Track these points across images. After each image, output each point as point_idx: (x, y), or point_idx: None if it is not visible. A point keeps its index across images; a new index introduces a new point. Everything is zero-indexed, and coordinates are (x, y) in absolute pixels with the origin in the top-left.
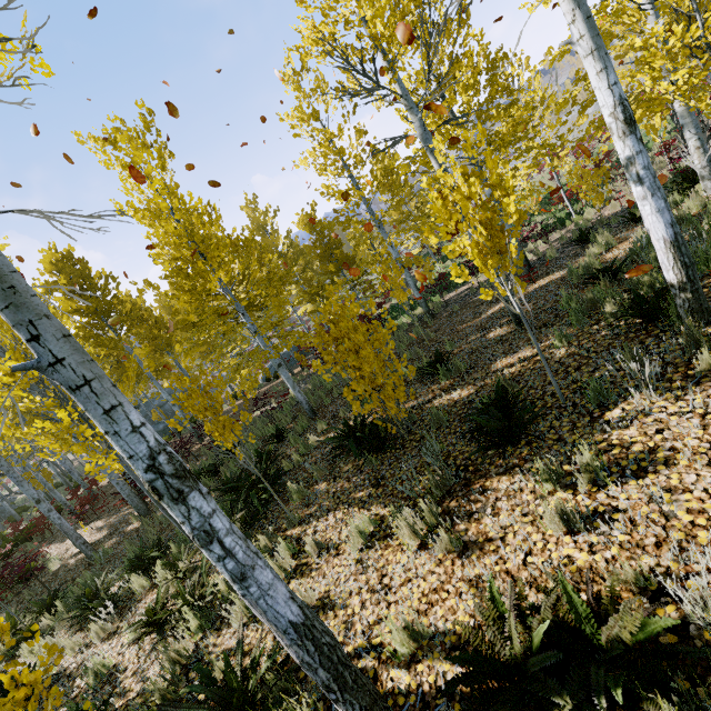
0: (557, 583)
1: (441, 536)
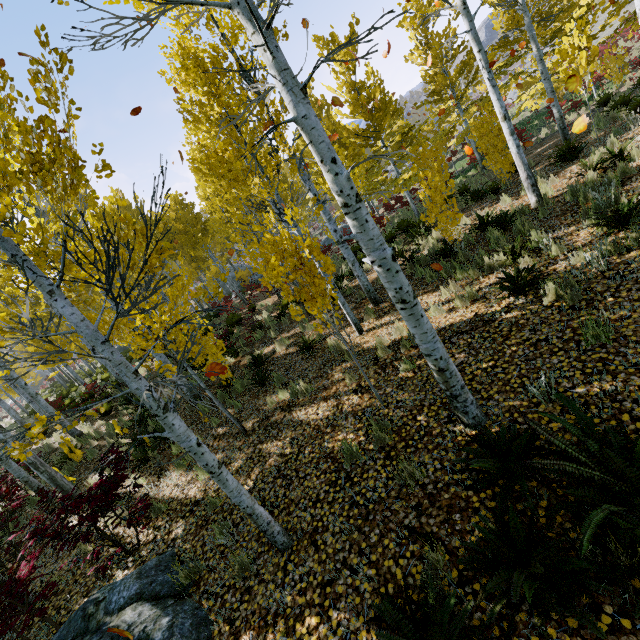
0: (603, 153)
1: (551, 178)
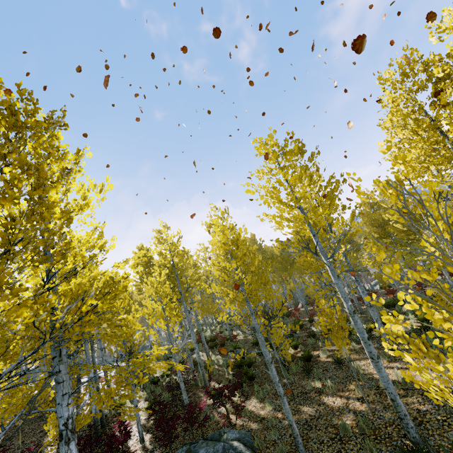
0: None
1: None
